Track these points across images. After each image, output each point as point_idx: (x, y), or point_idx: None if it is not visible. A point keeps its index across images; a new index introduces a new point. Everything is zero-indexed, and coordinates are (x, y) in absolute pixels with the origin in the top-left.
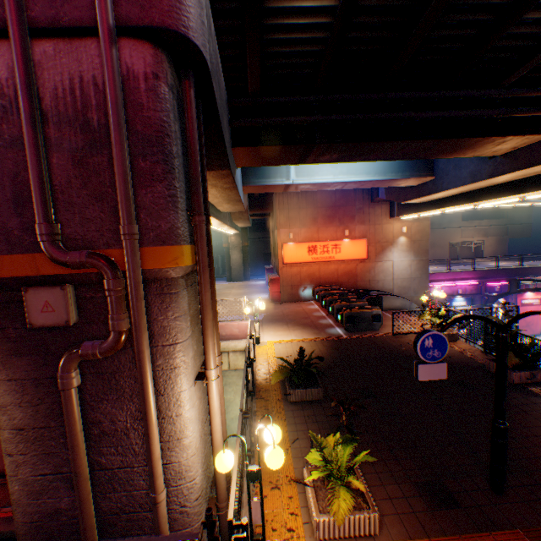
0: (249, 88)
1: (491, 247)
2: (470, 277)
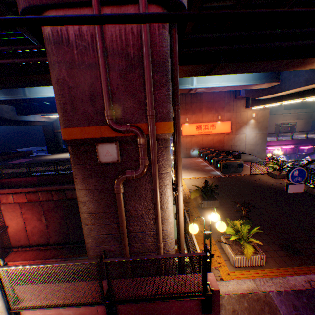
0: (186, 29)
1: (301, 126)
2: (289, 144)
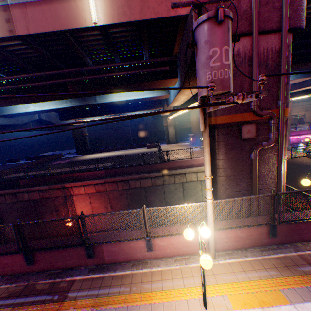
0: None
1: (309, 117)
2: (307, 133)
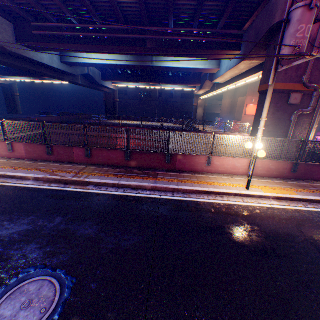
0: None
1: None
2: None
